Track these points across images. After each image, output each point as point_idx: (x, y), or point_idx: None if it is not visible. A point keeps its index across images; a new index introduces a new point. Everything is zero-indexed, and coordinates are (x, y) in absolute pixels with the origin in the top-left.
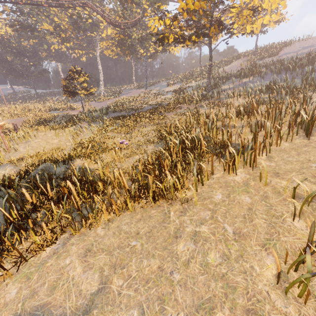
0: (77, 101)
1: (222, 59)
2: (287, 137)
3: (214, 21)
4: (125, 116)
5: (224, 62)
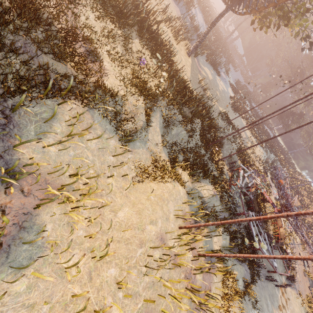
0: None
1: None
2: None
3: None
4: None
5: None
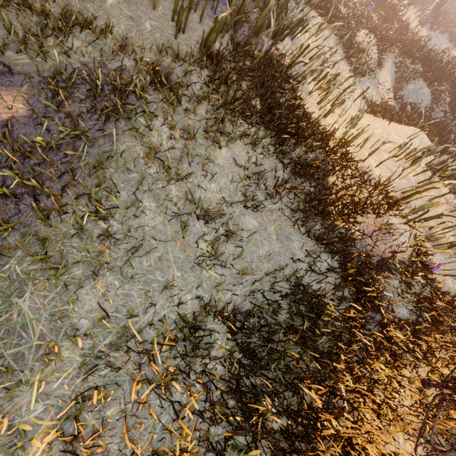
0: None
1: None
2: None
3: None
4: None
5: None
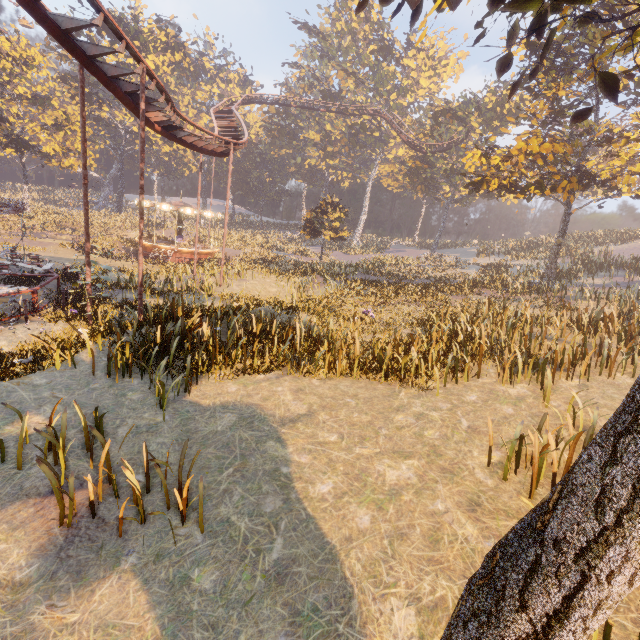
0: (313, 246)
1: (616, 231)
2: (634, 370)
3: (573, 173)
4: (381, 282)
5: (616, 237)
